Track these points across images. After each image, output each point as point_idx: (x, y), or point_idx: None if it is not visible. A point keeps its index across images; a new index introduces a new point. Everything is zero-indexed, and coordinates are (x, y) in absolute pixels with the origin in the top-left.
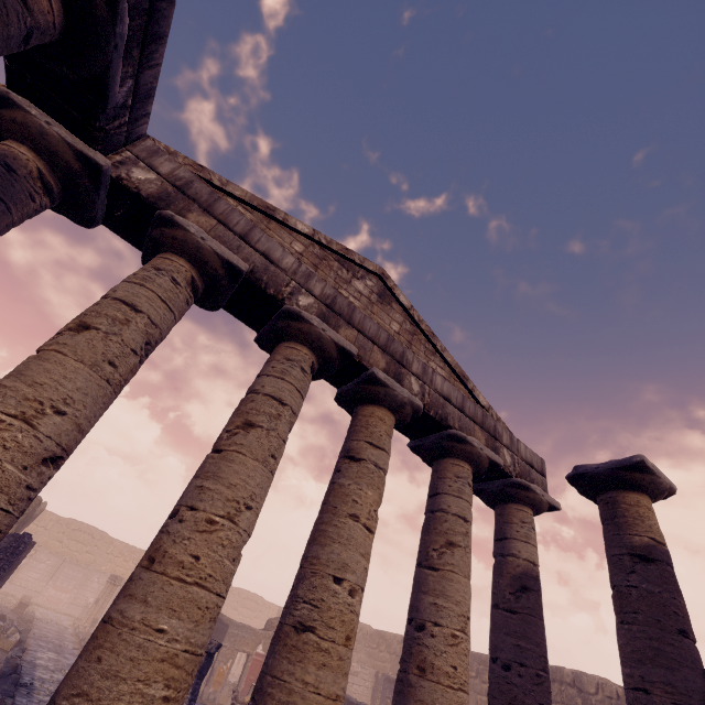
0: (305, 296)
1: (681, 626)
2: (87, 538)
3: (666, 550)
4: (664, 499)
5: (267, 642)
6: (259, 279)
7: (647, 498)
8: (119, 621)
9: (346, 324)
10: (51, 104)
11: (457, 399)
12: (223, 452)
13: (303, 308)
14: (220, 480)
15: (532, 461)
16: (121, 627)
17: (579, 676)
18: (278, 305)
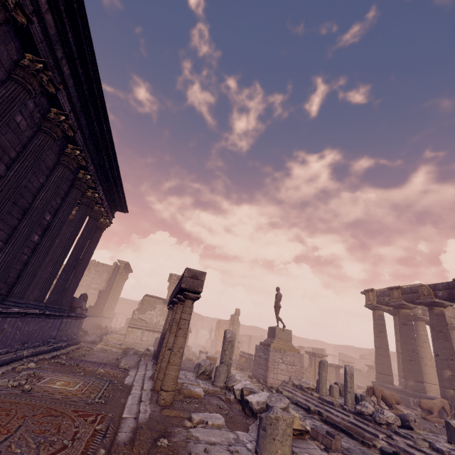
0: (419, 310)
1: None
2: (258, 331)
3: None
4: None
5: (367, 363)
6: (412, 312)
7: None
8: (427, 373)
9: (426, 312)
10: (386, 306)
11: (452, 315)
12: (423, 347)
13: (420, 314)
14: (427, 353)
15: None
16: (428, 373)
17: None
18: (415, 315)
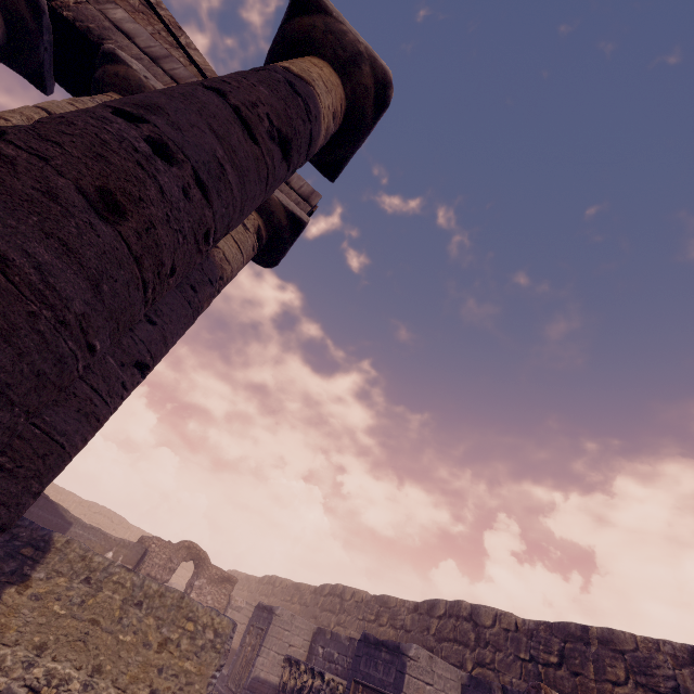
0: None
1: (216, 84)
2: None
3: (304, 82)
4: (383, 106)
5: (120, 551)
6: None
7: (324, 62)
8: None
9: None
10: None
11: (152, 48)
12: None
13: None
14: None
15: (291, 179)
16: None
17: (477, 608)
18: None
